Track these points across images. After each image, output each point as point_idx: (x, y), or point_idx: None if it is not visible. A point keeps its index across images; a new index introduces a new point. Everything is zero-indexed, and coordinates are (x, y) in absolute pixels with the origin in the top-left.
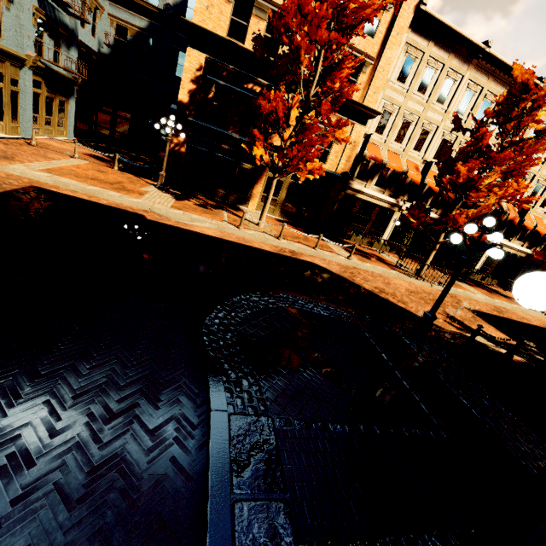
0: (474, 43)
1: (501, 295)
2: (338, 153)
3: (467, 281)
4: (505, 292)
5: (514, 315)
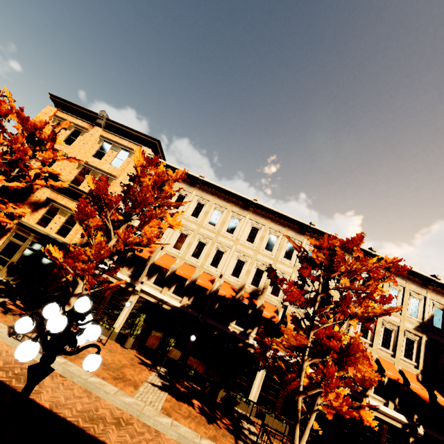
0: (190, 174)
1: (231, 432)
2: (79, 230)
3: (202, 401)
4: (277, 442)
5: (136, 439)
